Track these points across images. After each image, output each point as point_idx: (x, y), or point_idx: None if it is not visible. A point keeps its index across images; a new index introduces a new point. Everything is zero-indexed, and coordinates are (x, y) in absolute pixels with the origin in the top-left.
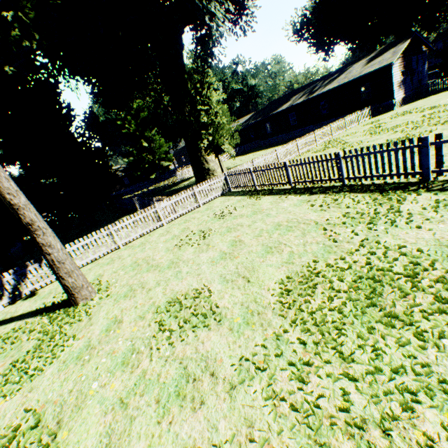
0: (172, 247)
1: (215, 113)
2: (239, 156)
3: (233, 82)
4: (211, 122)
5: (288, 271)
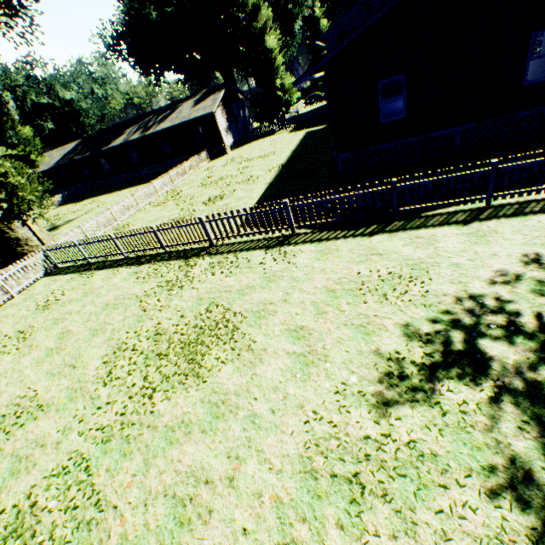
0: None
1: (5, 172)
2: (72, 203)
3: (33, 93)
4: (0, 182)
5: (108, 347)
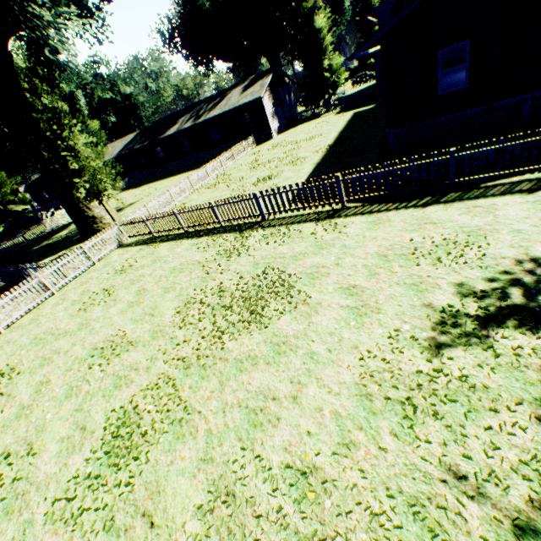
0: (76, 312)
1: (88, 157)
2: (132, 189)
3: (99, 90)
4: (83, 166)
5: (179, 301)
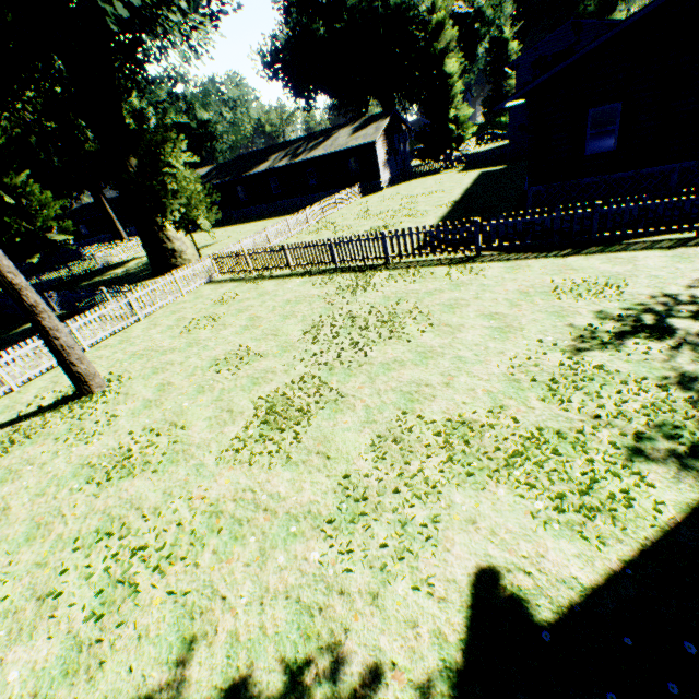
0: (178, 334)
1: (186, 179)
2: (202, 231)
3: (172, 111)
4: (180, 189)
5: (304, 325)
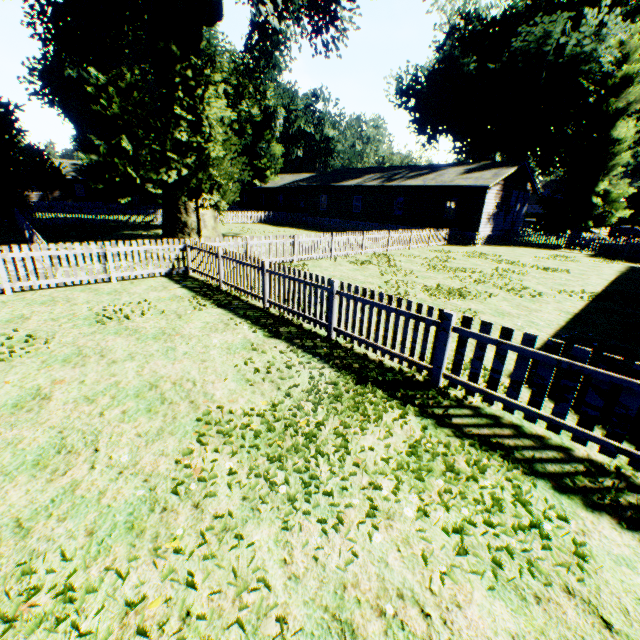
0: None
1: (210, 136)
2: (270, 225)
3: (303, 120)
4: (199, 146)
5: None
